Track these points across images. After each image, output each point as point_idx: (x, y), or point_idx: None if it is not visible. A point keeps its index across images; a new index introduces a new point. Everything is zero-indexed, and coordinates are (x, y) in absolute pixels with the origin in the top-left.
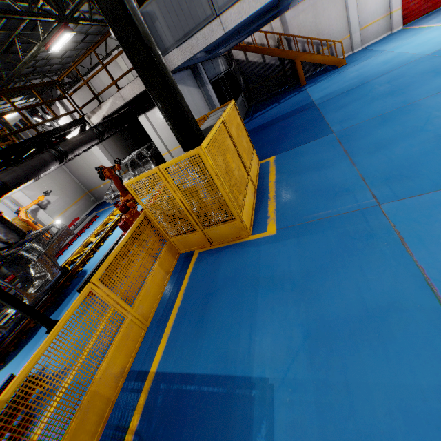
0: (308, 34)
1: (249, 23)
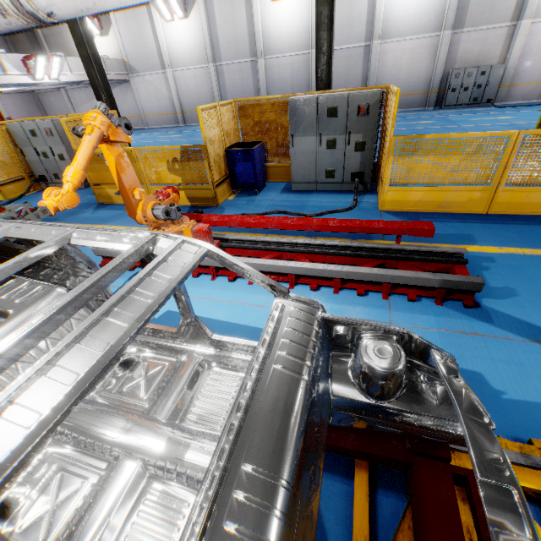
0: None
1: None
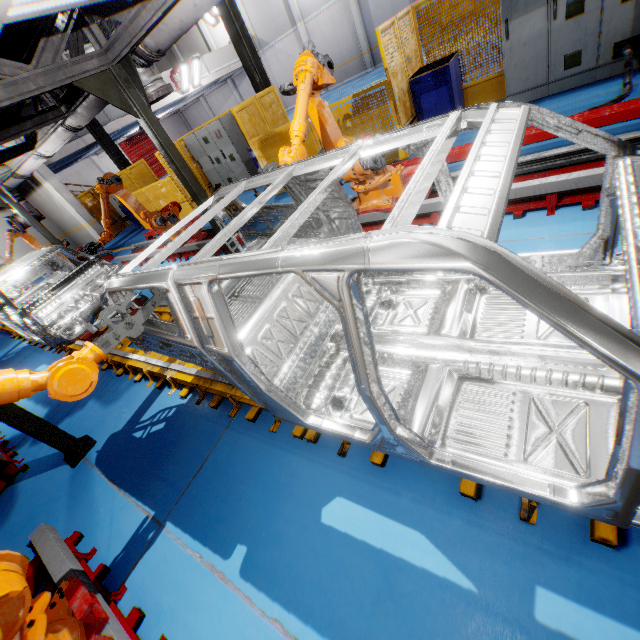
0: (83, 190)
1: (70, 156)
